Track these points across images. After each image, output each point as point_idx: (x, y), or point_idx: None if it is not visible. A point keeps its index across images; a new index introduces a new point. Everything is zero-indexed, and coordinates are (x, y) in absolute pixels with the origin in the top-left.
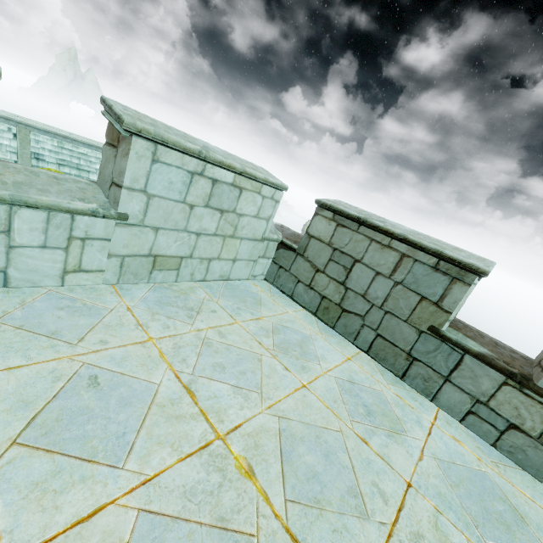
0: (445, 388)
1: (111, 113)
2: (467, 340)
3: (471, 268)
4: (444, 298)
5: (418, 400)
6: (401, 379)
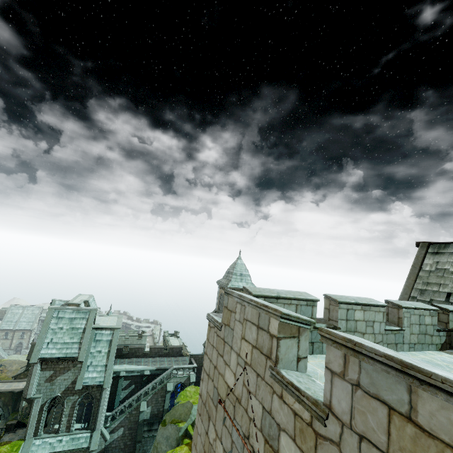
0: (323, 346)
1: (300, 320)
2: (320, 324)
3: (315, 300)
4: (312, 314)
5: (323, 357)
6: (312, 354)
